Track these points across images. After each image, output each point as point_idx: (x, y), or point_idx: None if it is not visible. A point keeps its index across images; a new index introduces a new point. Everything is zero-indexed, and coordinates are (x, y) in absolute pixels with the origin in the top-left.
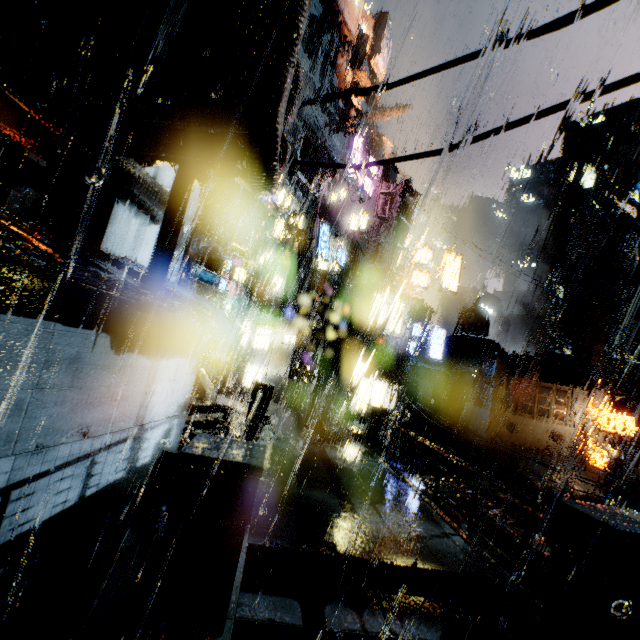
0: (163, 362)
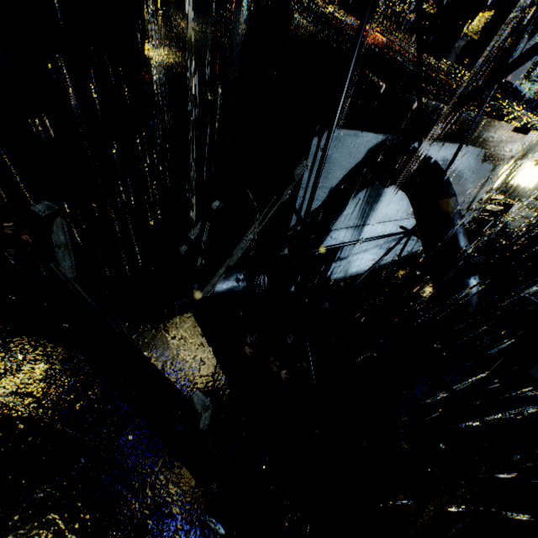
0: (497, 167)
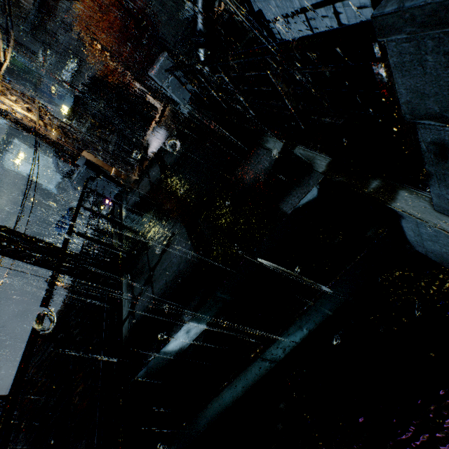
0: None
